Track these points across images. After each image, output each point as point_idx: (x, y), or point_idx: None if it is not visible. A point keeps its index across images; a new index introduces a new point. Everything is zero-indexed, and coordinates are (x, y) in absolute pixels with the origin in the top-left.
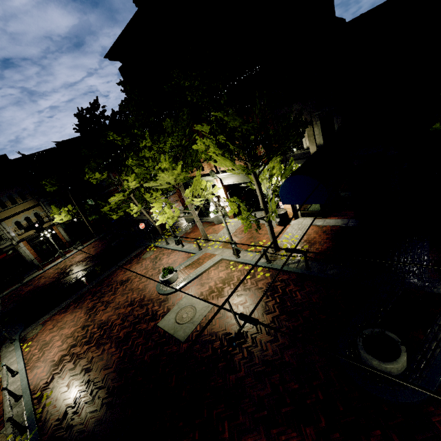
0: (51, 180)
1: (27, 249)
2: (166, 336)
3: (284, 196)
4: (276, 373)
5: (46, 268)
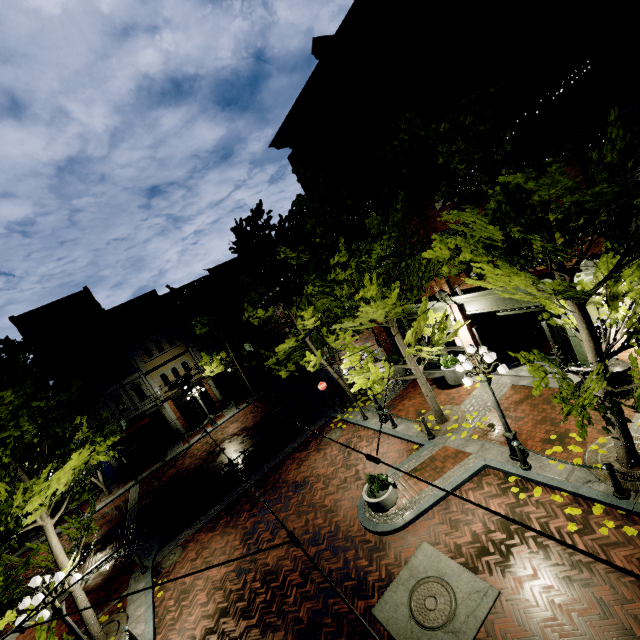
0: (202, 319)
1: (173, 412)
2: None
3: None
4: None
5: (192, 440)
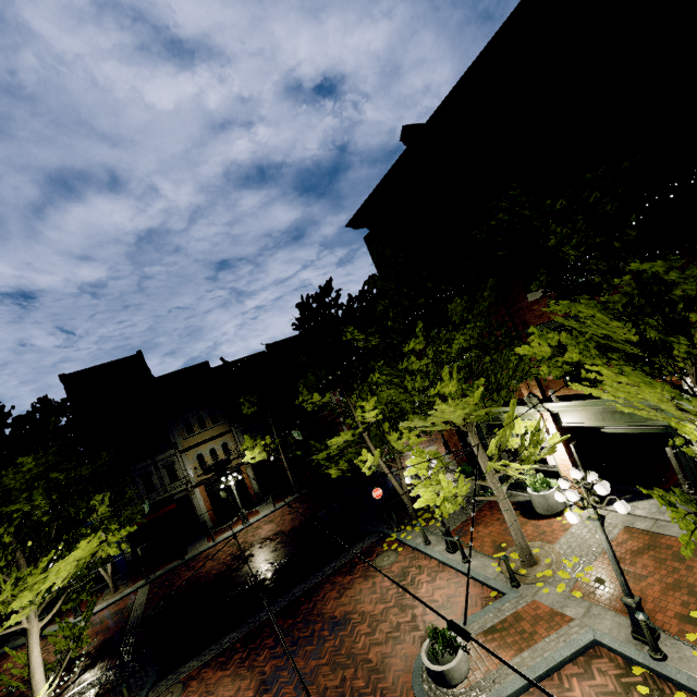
0: (251, 397)
1: (203, 499)
2: None
3: None
4: None
5: (219, 538)
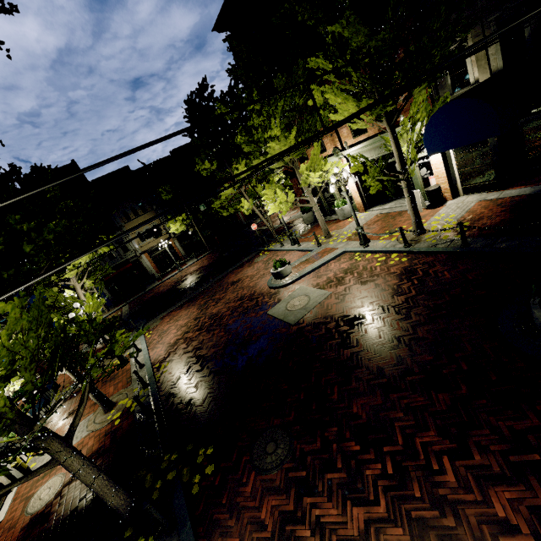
0: (166, 187)
1: (149, 262)
2: (275, 321)
3: (431, 142)
4: (404, 347)
5: (164, 279)
